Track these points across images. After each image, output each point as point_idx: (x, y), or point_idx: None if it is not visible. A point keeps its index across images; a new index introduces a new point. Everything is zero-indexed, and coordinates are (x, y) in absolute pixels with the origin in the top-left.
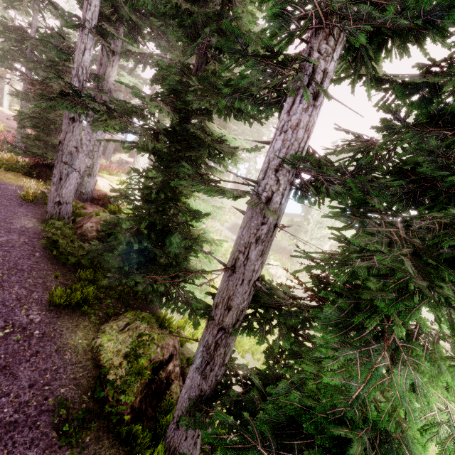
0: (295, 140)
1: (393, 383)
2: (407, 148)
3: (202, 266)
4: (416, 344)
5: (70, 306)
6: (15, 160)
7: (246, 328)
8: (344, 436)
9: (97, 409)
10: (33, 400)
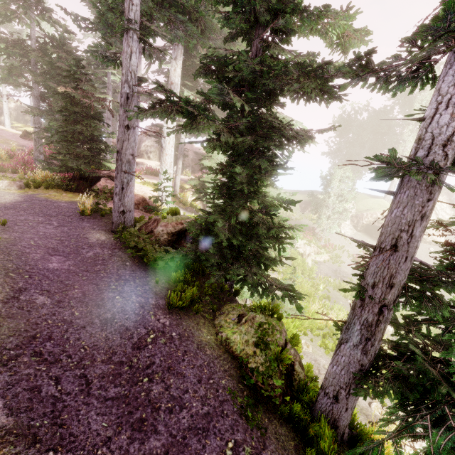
0: None
1: None
2: None
3: (275, 253)
4: None
5: (184, 307)
6: (49, 177)
7: (406, 303)
8: None
9: (252, 395)
10: (209, 393)
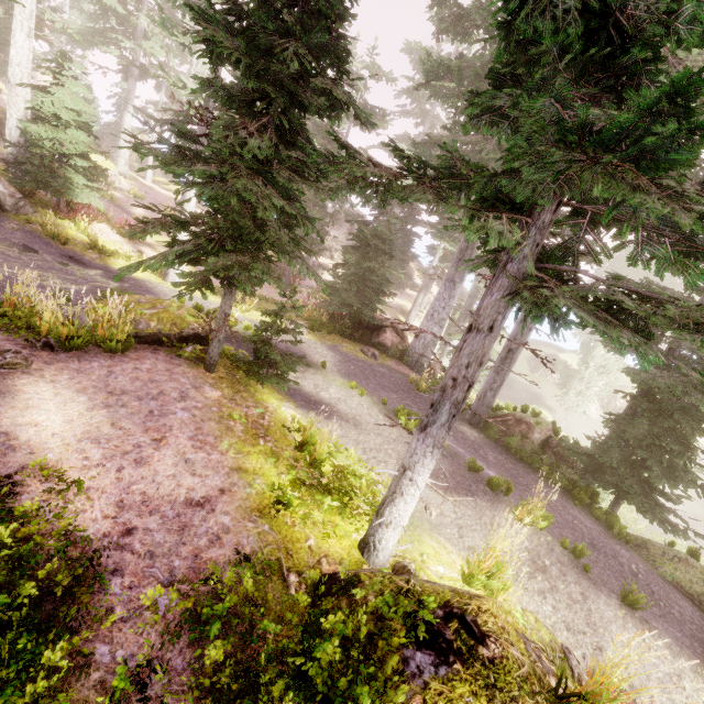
0: None
1: None
2: None
3: None
4: None
5: (621, 537)
6: (315, 312)
7: None
8: None
9: None
10: None
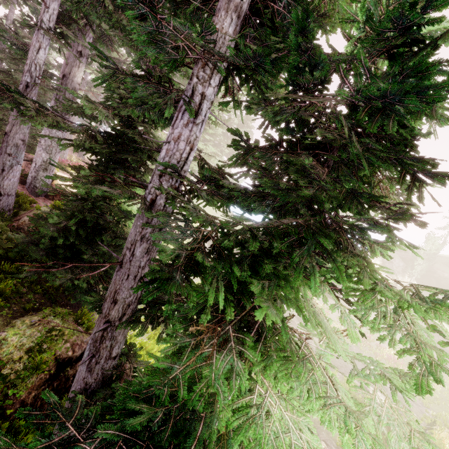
0: (177, 150)
1: (212, 367)
2: (264, 166)
3: None
4: (248, 335)
5: None
6: None
7: (132, 322)
8: (137, 409)
9: None
10: None
